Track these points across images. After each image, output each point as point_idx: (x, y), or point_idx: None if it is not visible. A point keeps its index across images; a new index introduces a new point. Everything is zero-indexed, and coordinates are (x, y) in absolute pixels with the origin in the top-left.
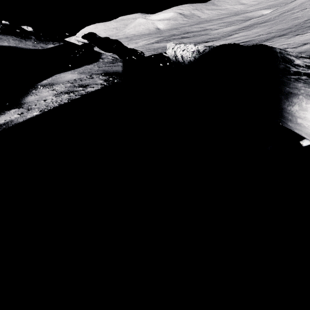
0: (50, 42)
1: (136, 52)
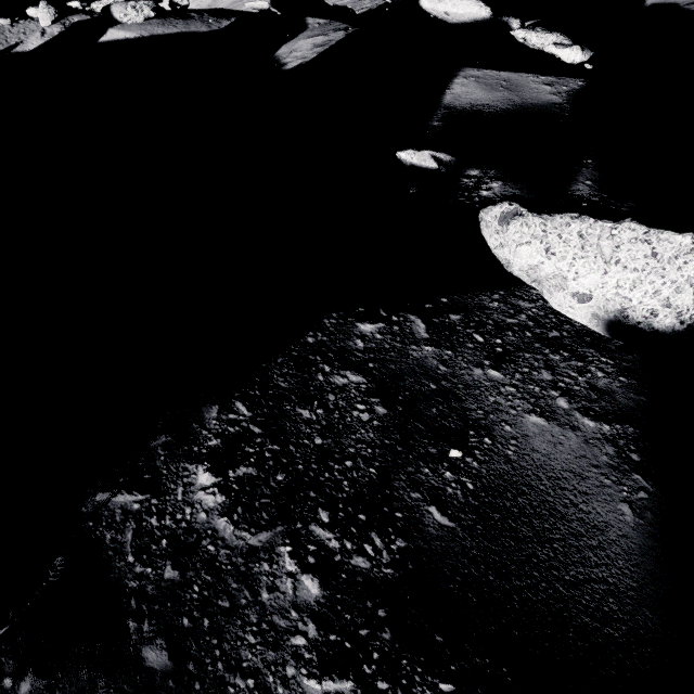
0: (219, 18)
1: (343, 10)
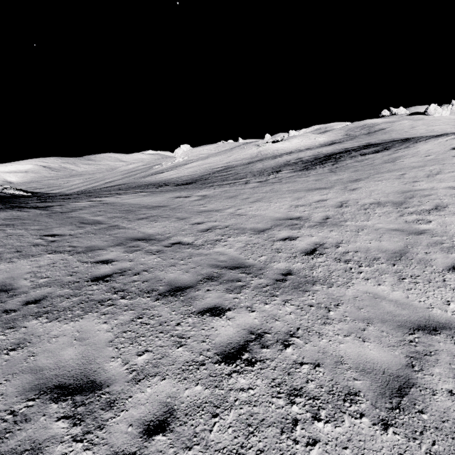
0: None
1: None
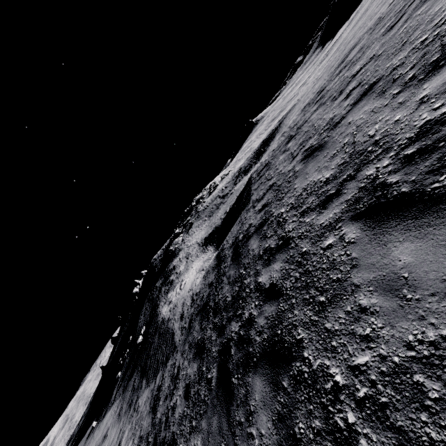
0: None
1: None
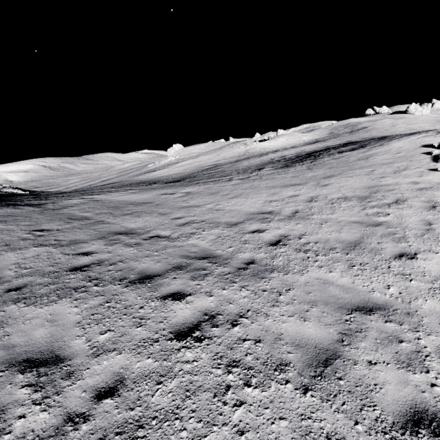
0: None
1: None
